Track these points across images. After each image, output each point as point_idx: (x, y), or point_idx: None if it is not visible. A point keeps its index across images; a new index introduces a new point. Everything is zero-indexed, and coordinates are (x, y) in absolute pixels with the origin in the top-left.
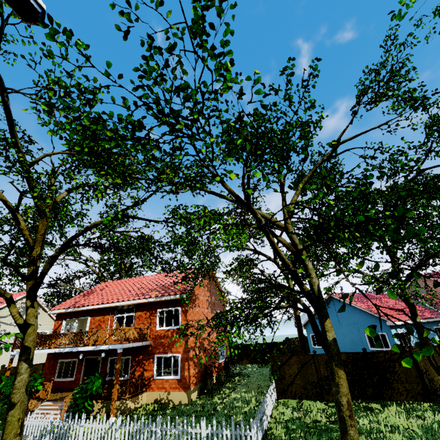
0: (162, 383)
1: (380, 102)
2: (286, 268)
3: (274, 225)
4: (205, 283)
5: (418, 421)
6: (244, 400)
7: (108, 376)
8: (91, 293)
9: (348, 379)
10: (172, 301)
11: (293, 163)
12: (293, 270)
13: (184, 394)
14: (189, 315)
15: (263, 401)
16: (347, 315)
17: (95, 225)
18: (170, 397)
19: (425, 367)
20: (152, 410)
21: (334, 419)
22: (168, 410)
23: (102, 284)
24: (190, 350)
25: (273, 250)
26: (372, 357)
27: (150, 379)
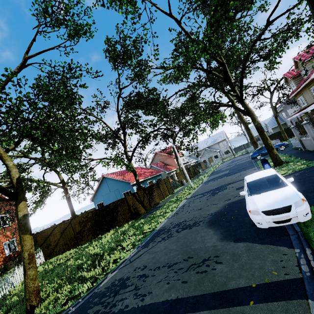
0: None
1: (55, 26)
2: None
3: None
4: None
5: (116, 234)
6: None
7: None
8: None
9: (93, 227)
10: None
11: None
12: None
13: None
14: None
15: (5, 276)
16: (113, 185)
17: None
18: None
19: (133, 203)
20: None
21: (71, 257)
22: None
23: None
24: None
25: None
26: (107, 208)
27: None
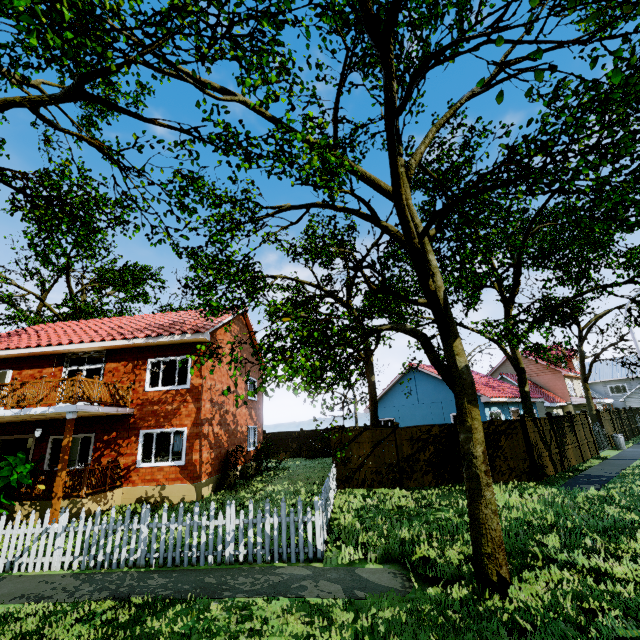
0: (152, 473)
1: (578, 2)
2: (408, 243)
3: (382, 193)
4: (234, 330)
5: (533, 498)
6: (288, 492)
7: (47, 467)
8: (17, 335)
9: (438, 459)
10: (177, 346)
11: (420, 96)
12: (419, 248)
13: (191, 487)
14: (206, 369)
15: (327, 482)
16: (431, 391)
17: (6, 102)
18: (165, 494)
19: (535, 440)
20: (132, 512)
21: (424, 504)
22: (160, 510)
23: (41, 326)
24: (205, 423)
25: (395, 200)
26: None
27: (130, 468)
